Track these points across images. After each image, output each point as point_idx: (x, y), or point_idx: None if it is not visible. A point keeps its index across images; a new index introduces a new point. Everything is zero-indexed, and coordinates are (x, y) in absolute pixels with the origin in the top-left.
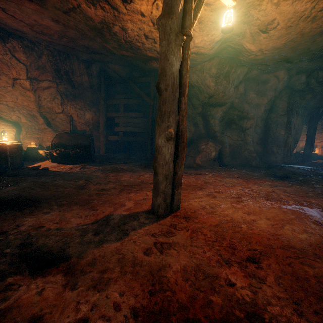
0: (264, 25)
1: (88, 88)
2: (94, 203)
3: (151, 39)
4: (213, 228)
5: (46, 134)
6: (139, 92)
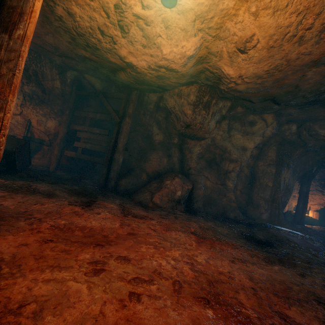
0: (242, 42)
1: (60, 95)
2: None
3: (108, 37)
4: None
5: None
6: (107, 106)
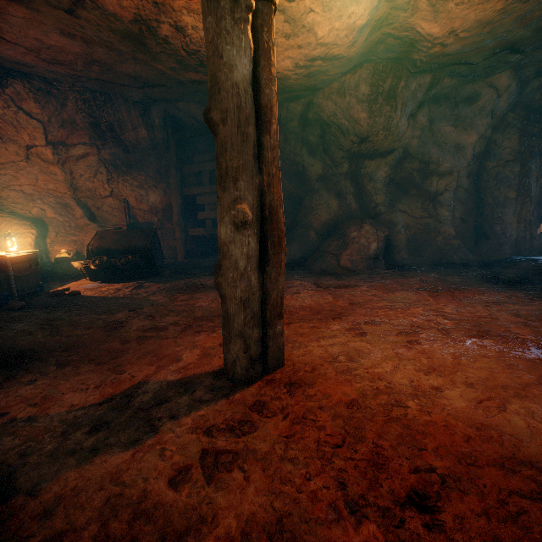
0: None
1: (150, 149)
2: (125, 357)
3: None
4: (343, 411)
5: (88, 234)
6: None
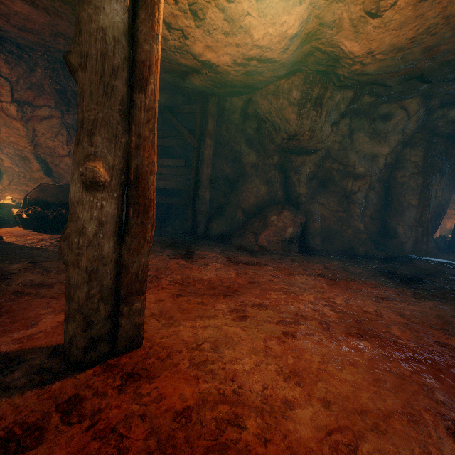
0: (373, 1)
1: None
2: None
3: (177, 31)
4: (168, 424)
5: None
6: (178, 126)
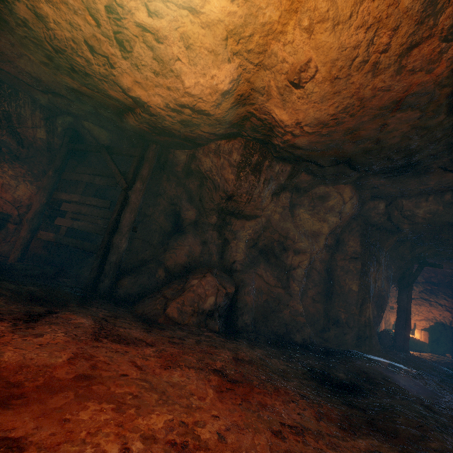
0: (295, 72)
1: (44, 150)
2: None
3: (101, 56)
4: None
5: None
6: (111, 165)
